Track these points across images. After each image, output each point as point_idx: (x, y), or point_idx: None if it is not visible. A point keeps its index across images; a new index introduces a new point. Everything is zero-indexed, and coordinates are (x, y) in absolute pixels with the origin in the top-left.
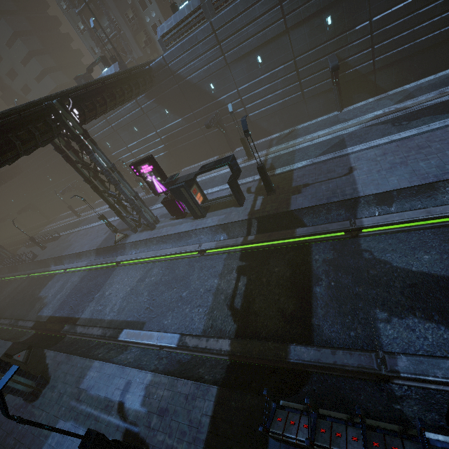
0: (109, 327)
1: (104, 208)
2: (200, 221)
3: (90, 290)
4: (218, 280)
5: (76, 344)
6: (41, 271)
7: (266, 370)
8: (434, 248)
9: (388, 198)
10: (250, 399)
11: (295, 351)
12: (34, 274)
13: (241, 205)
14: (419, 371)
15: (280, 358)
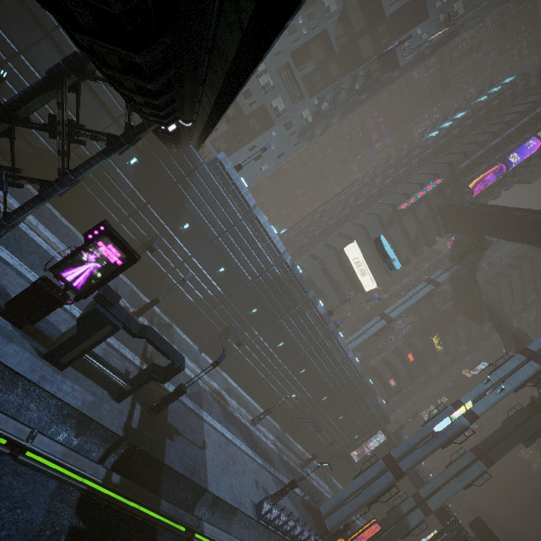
0: None
1: None
2: (53, 373)
3: None
4: None
5: None
6: None
7: None
8: None
9: (216, 505)
10: None
11: None
12: None
13: (121, 401)
14: None
15: None
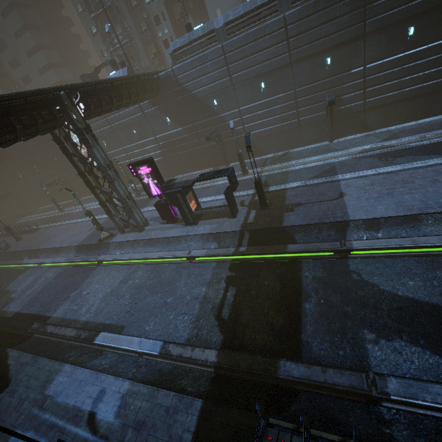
0: (85, 329)
1: (90, 205)
2: (192, 228)
3: (66, 287)
4: (206, 289)
5: (43, 345)
6: (13, 263)
7: (253, 385)
8: (418, 275)
9: (376, 225)
10: (237, 415)
11: (284, 367)
12: (3, 266)
13: (234, 216)
14: (409, 394)
15: (269, 373)
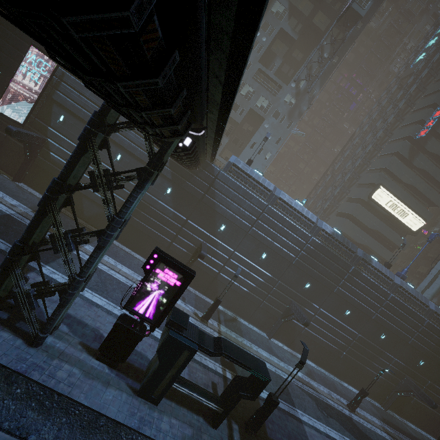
0: None
1: None
2: (149, 411)
3: None
4: None
5: None
6: None
7: None
8: None
9: None
10: None
11: None
12: None
13: (218, 426)
14: None
15: None
